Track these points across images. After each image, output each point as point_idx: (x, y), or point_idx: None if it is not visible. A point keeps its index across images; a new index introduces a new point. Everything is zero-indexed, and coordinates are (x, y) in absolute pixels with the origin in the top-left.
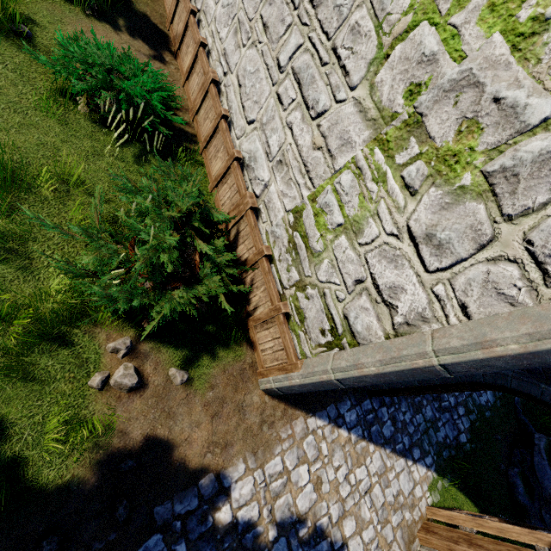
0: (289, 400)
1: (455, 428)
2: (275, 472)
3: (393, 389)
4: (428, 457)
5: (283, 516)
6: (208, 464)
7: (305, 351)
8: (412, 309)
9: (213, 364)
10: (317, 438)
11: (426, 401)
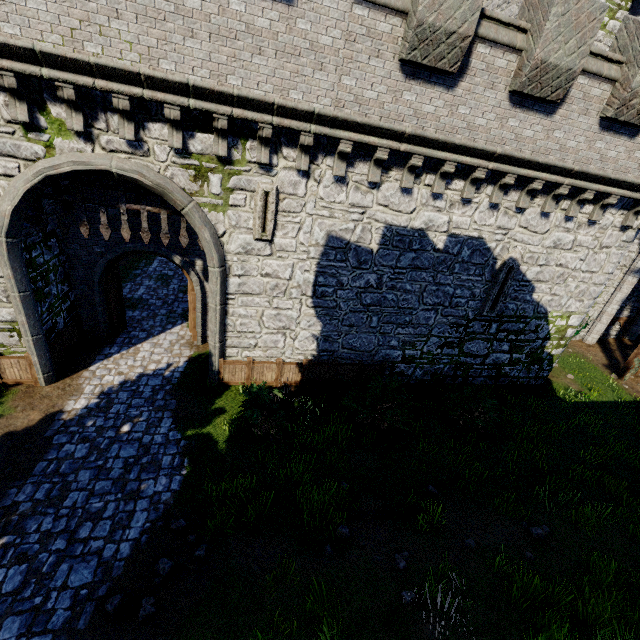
0: (69, 375)
1: (185, 302)
2: (92, 389)
3: (111, 322)
4: (178, 322)
5: (113, 390)
6: (53, 414)
7: (25, 351)
8: (0, 293)
9: (5, 404)
10: (103, 368)
11: (158, 310)
